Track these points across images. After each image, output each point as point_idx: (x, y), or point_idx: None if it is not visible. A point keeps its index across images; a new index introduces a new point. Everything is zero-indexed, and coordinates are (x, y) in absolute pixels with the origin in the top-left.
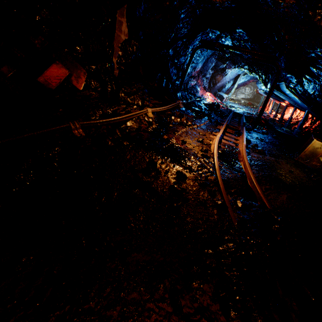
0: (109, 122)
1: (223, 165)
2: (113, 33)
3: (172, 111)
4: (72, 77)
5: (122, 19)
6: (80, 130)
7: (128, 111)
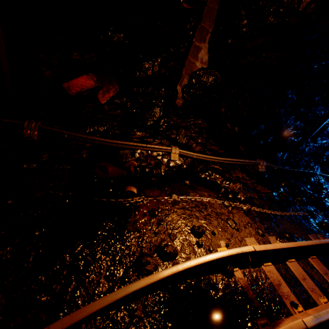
0: (85, 138)
1: (144, 316)
2: (186, 59)
3: (227, 168)
4: (101, 90)
5: (201, 44)
6: (35, 132)
7: (144, 141)
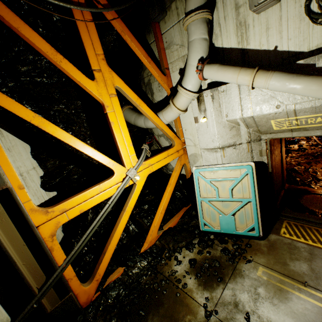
0: None
1: (319, 138)
2: None
3: None
4: None
5: None
6: None
7: None
